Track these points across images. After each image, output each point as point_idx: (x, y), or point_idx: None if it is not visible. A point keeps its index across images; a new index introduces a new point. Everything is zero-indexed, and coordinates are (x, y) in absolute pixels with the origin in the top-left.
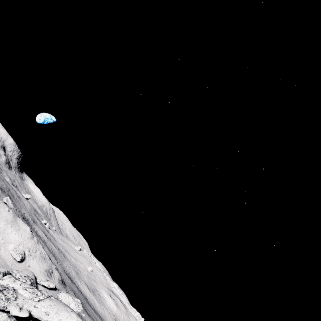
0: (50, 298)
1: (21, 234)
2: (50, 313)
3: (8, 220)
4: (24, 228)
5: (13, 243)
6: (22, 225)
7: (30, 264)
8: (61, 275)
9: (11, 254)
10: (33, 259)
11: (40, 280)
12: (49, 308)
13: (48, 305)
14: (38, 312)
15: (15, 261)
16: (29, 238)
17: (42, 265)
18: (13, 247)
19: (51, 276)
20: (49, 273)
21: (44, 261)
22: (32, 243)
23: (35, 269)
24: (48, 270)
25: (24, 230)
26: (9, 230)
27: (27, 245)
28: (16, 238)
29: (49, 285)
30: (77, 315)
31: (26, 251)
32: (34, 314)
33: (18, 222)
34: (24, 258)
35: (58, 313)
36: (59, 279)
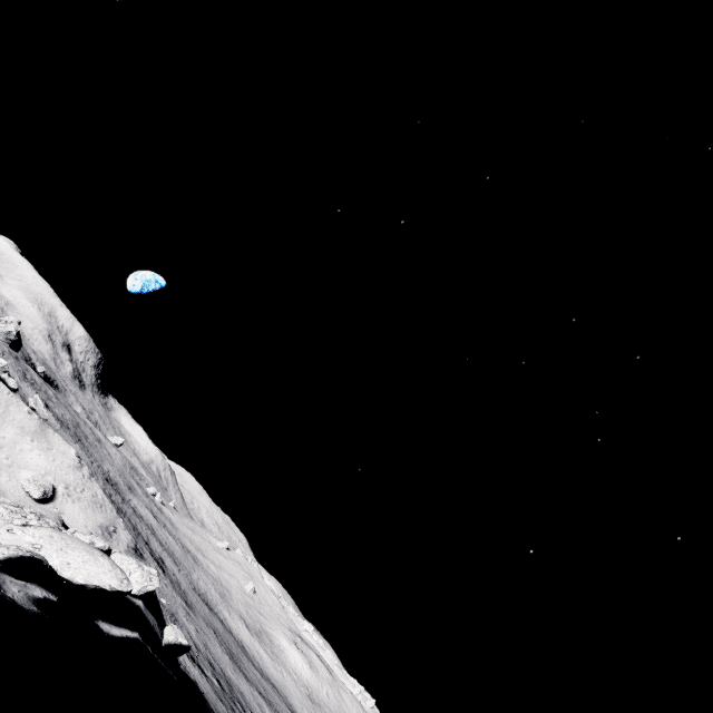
0: (62, 532)
1: (53, 459)
2: (44, 547)
3: (27, 429)
4: (64, 449)
5: (32, 470)
6: (59, 444)
7: (65, 509)
8: (186, 594)
9: (22, 484)
10: (75, 503)
11: (75, 530)
12: (45, 539)
13: (46, 536)
14: (14, 542)
15: (30, 500)
16: (71, 467)
17: (94, 515)
18: (32, 475)
19: (111, 538)
20: (107, 531)
21: (100, 510)
22: (77, 476)
23: (76, 520)
24: (106, 527)
25: (63, 453)
26: (25, 447)
27: (64, 478)
28: (41, 463)
29: (94, 541)
30: (118, 567)
31: (61, 487)
32: (3, 543)
33: (50, 437)
34: (54, 497)
35: (65, 551)
36: (129, 546)
